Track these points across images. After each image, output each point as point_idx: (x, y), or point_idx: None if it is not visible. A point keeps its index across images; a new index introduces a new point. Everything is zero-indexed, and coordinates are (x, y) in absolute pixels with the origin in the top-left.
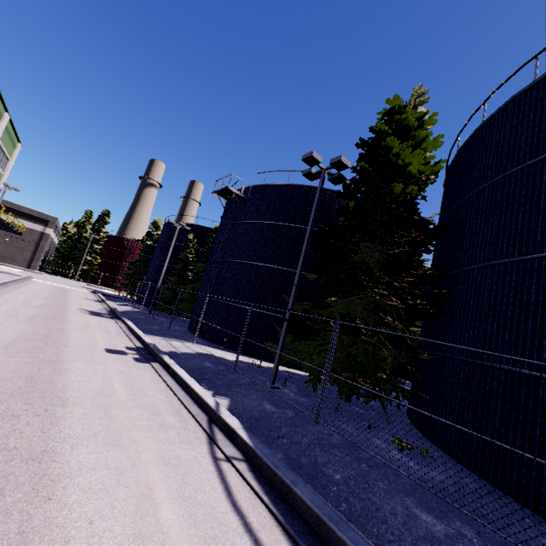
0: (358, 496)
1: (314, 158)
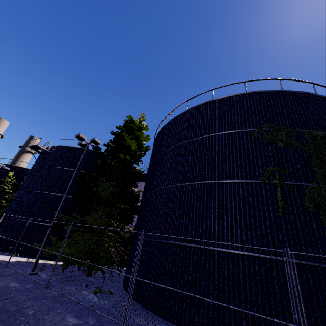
0: (37, 319)
1: (81, 137)
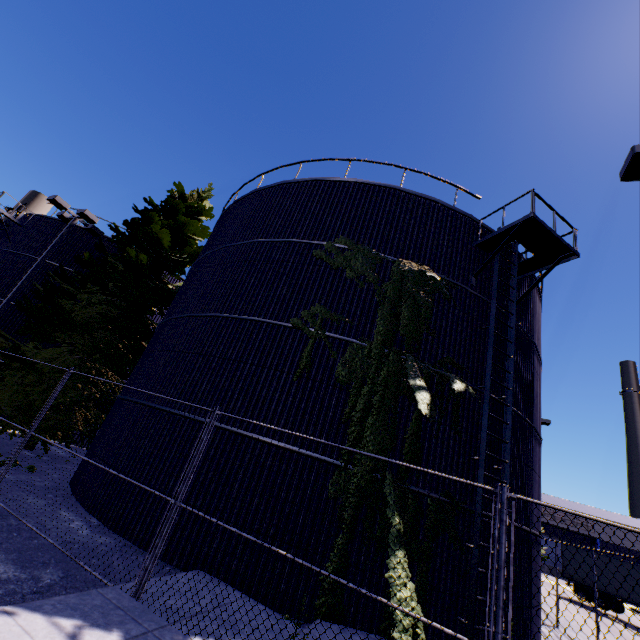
0: None
1: (59, 202)
